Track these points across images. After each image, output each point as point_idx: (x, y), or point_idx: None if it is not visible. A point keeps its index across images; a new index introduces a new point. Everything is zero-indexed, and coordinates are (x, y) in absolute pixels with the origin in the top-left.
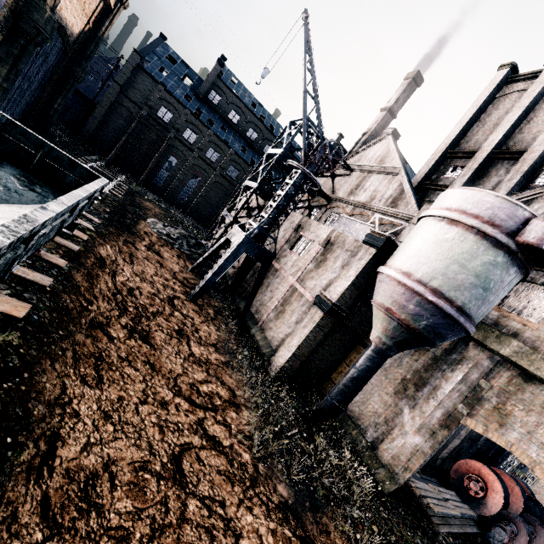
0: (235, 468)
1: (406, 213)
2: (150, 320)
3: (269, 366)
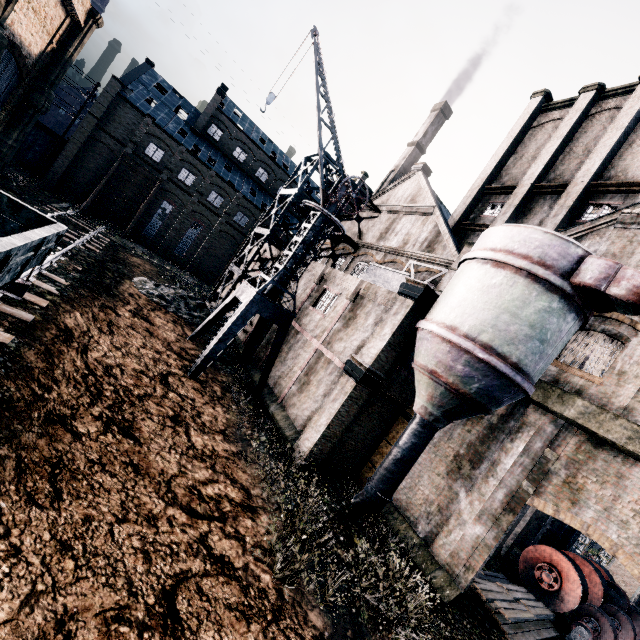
0: (252, 598)
1: (445, 258)
2: (134, 406)
3: (294, 453)
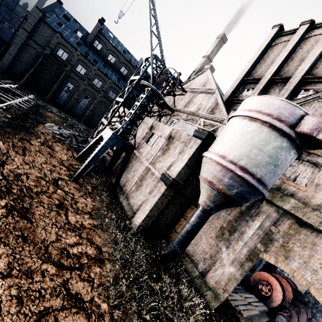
0: (93, 321)
1: (220, 117)
2: (32, 199)
3: (131, 225)
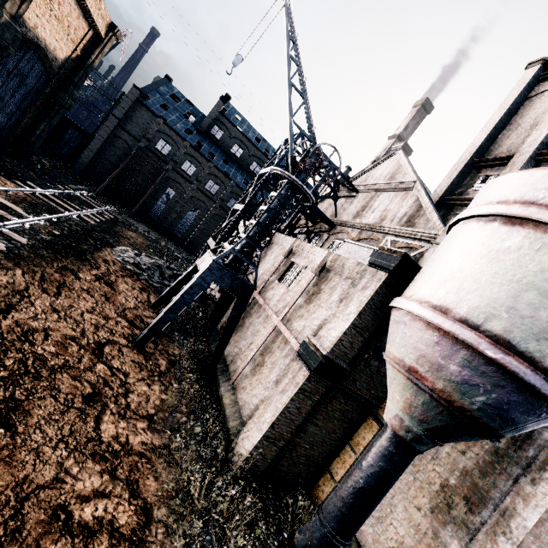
0: None
1: (427, 232)
2: (39, 380)
3: (231, 453)
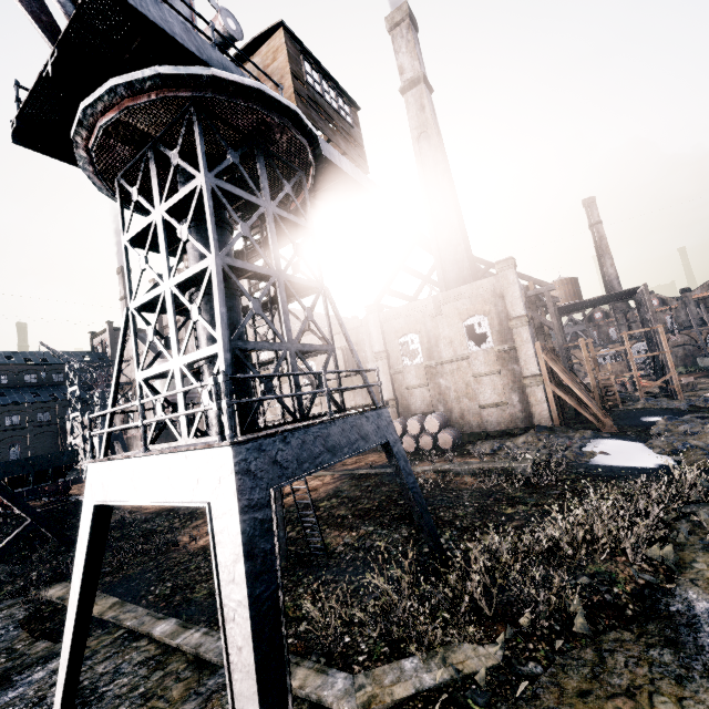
0: None
1: None
2: None
3: None
